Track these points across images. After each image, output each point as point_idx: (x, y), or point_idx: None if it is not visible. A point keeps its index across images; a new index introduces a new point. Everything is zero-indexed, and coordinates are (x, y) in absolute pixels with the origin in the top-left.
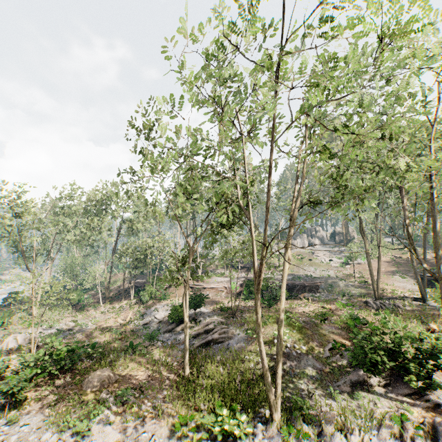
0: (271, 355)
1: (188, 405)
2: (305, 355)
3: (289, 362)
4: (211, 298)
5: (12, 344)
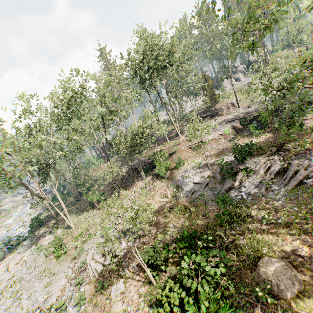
0: None
1: None
2: None
3: None
4: (219, 147)
5: (99, 269)
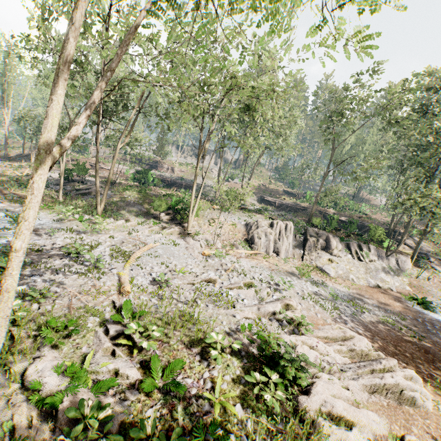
0: (120, 202)
1: (54, 207)
2: (139, 205)
3: (128, 206)
4: (105, 175)
5: None
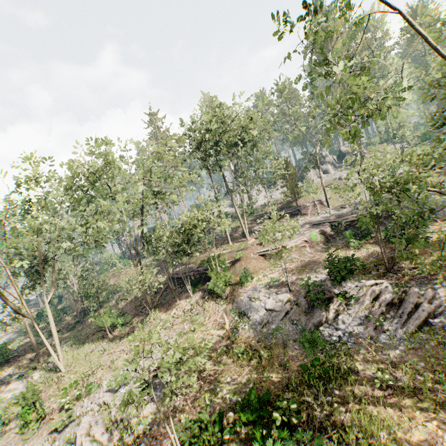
0: None
1: None
2: None
3: None
4: (303, 259)
5: None
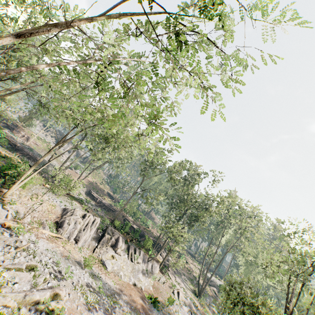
0: None
1: None
2: None
3: None
4: None
5: None
